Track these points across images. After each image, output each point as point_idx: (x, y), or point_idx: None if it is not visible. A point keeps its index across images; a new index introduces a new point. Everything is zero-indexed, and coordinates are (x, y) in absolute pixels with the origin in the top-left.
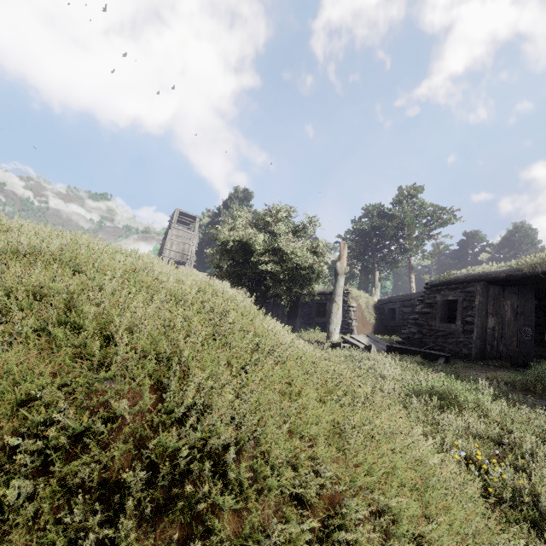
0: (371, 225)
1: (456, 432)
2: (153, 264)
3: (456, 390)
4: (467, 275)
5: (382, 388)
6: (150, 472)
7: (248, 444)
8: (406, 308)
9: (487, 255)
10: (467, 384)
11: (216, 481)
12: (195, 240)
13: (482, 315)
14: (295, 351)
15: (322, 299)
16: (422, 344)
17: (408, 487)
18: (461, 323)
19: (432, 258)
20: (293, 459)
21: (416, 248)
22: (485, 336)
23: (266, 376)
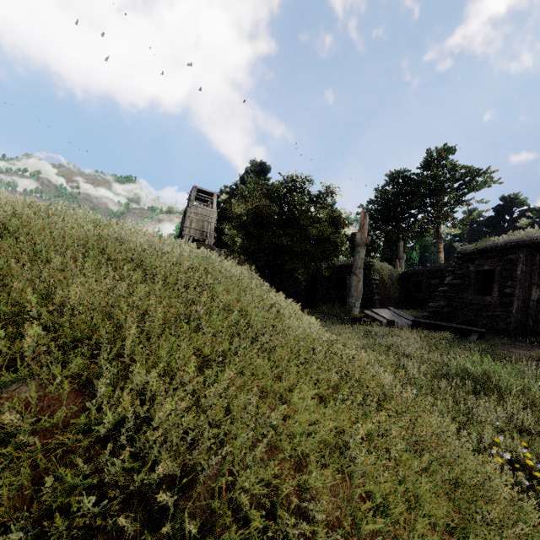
0: (396, 193)
1: (497, 425)
2: (128, 233)
3: (496, 373)
4: (507, 242)
5: (406, 368)
6: (38, 528)
7: (201, 477)
8: (434, 280)
9: (527, 221)
10: (509, 366)
11: (152, 530)
12: (214, 216)
13: (524, 285)
14: (295, 334)
15: (342, 273)
16: (452, 318)
17: (440, 529)
18: (499, 295)
19: (464, 227)
20: (272, 492)
21: (446, 216)
22: (527, 309)
23: (247, 370)
